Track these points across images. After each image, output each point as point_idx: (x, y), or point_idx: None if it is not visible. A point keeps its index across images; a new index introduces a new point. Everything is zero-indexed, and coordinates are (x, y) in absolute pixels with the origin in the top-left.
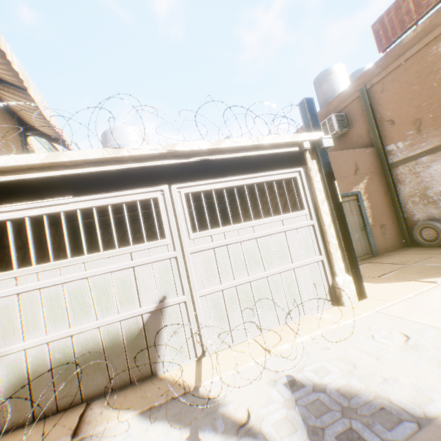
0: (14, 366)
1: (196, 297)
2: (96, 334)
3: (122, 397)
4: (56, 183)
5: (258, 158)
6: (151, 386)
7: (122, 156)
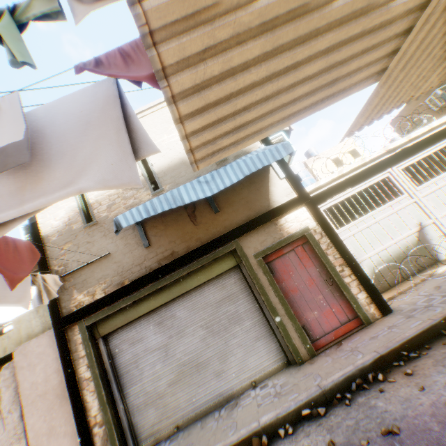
0: (368, 265)
1: (437, 219)
2: (395, 246)
3: (431, 268)
4: (342, 184)
5: (431, 136)
6: (444, 261)
7: (366, 161)
